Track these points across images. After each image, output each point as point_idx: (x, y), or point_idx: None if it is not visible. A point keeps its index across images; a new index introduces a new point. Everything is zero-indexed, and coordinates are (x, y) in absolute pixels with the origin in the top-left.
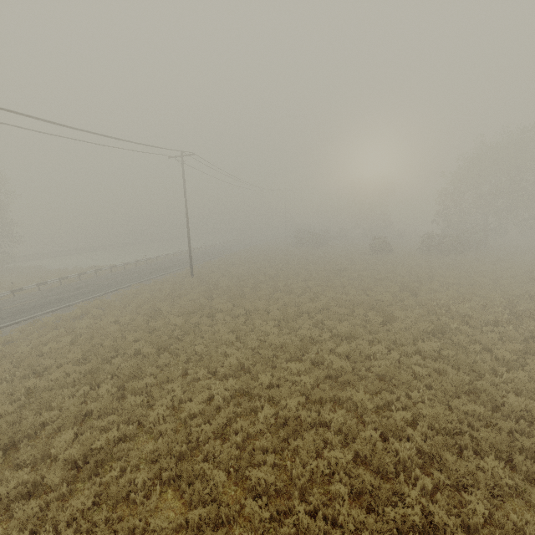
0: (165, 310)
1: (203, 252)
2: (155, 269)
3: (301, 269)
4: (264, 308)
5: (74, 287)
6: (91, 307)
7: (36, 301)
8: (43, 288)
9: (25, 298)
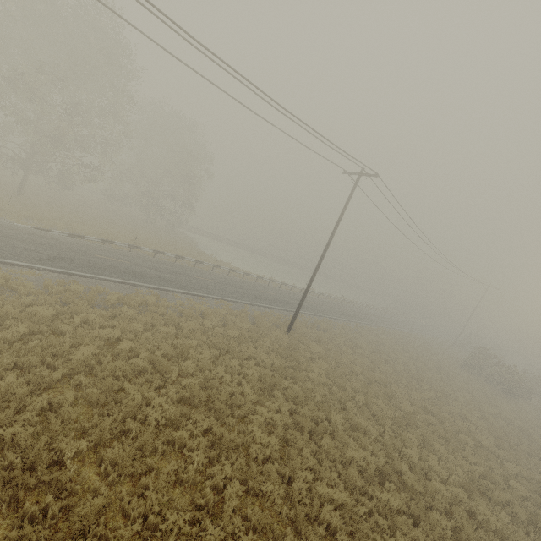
0: (187, 368)
1: (335, 304)
2: (264, 295)
3: (467, 438)
4: (332, 521)
5: (176, 269)
6: (139, 300)
7: (126, 263)
8: (160, 257)
9: (129, 256)
